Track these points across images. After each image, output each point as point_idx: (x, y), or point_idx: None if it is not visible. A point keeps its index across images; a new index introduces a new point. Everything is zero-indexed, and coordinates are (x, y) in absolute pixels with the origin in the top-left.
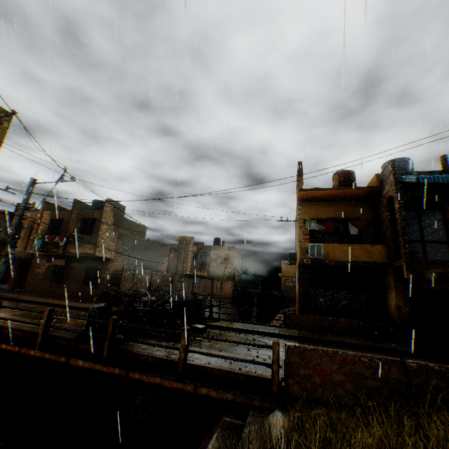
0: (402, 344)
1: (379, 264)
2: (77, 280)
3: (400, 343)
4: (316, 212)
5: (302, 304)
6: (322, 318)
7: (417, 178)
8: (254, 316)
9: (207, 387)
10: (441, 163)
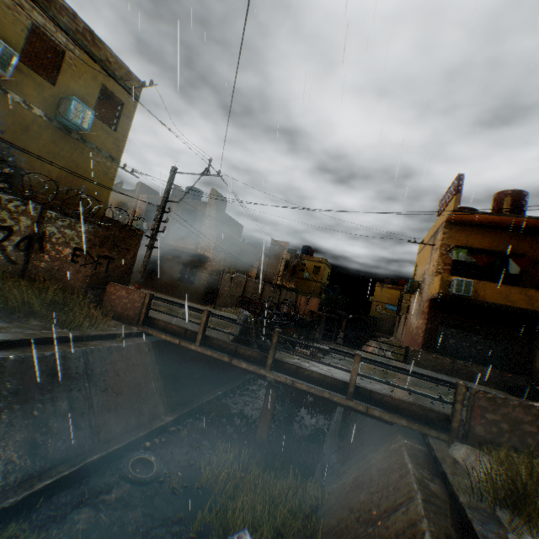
0: None
1: None
2: (171, 275)
3: None
4: (465, 240)
5: (426, 342)
6: (452, 361)
7: None
8: (340, 340)
9: (379, 411)
10: None
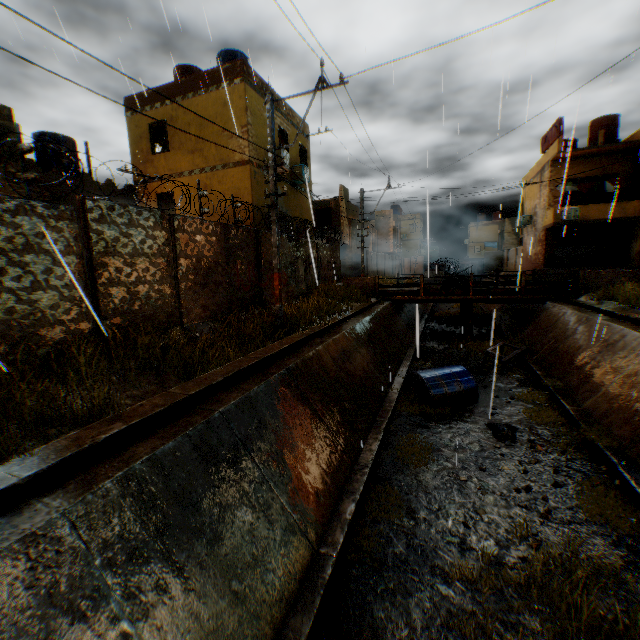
0: None
1: (630, 218)
2: None
3: None
4: (568, 173)
5: (545, 262)
6: (568, 269)
7: None
8: None
9: (539, 296)
10: None
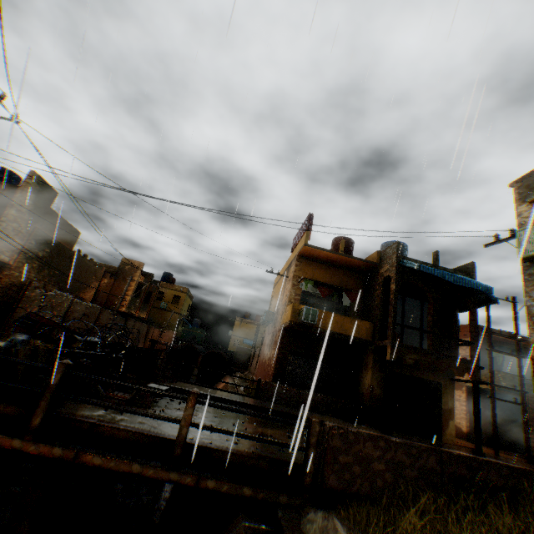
0: (370, 426)
1: (365, 341)
2: None
3: (369, 425)
4: (312, 273)
5: (277, 373)
6: (300, 391)
7: (420, 266)
8: (194, 378)
9: (216, 479)
10: (434, 257)
